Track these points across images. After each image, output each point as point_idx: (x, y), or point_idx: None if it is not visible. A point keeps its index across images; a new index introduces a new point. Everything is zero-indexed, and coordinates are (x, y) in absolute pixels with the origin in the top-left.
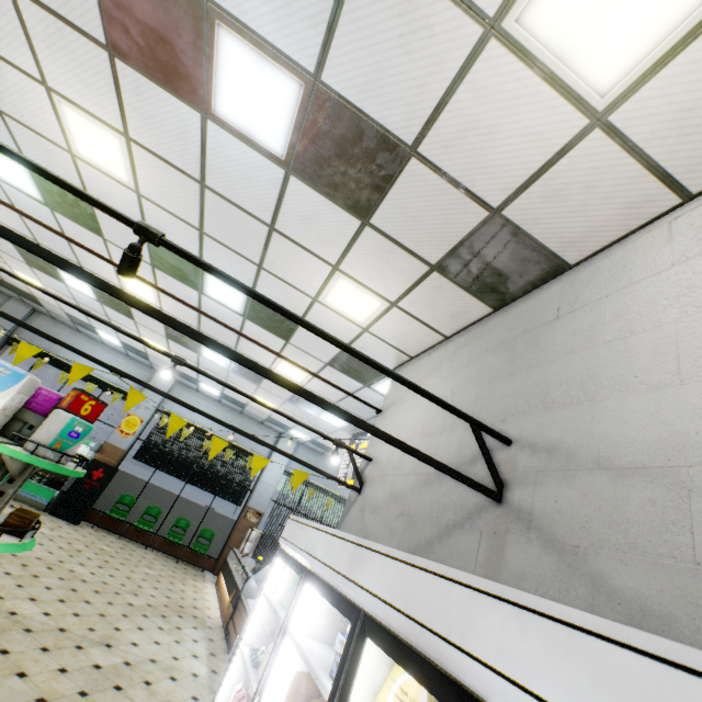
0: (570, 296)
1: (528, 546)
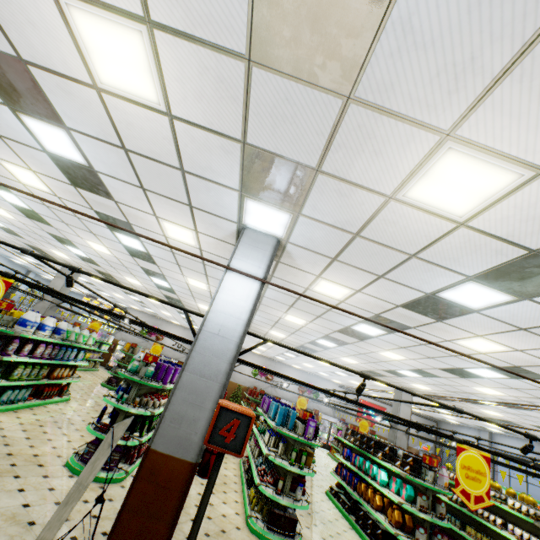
0: (162, 323)
1: (150, 346)
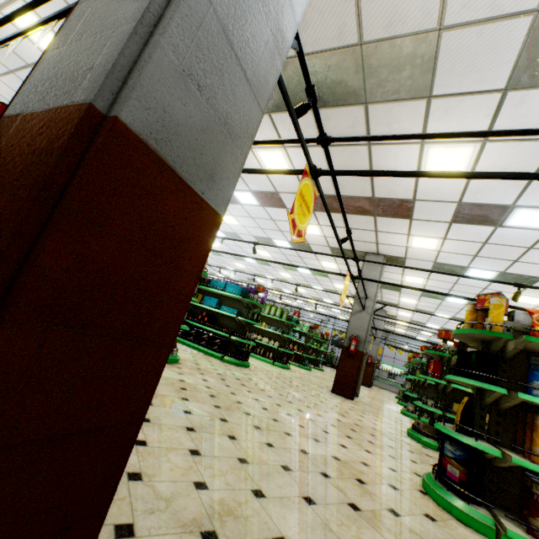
0: None
1: None
